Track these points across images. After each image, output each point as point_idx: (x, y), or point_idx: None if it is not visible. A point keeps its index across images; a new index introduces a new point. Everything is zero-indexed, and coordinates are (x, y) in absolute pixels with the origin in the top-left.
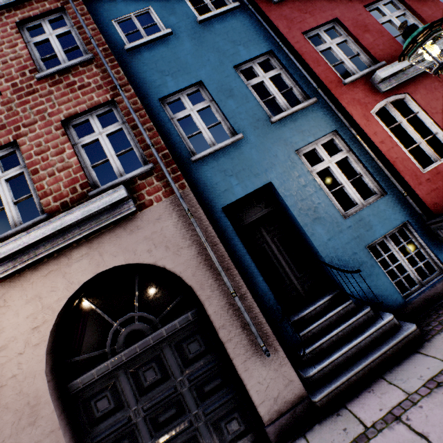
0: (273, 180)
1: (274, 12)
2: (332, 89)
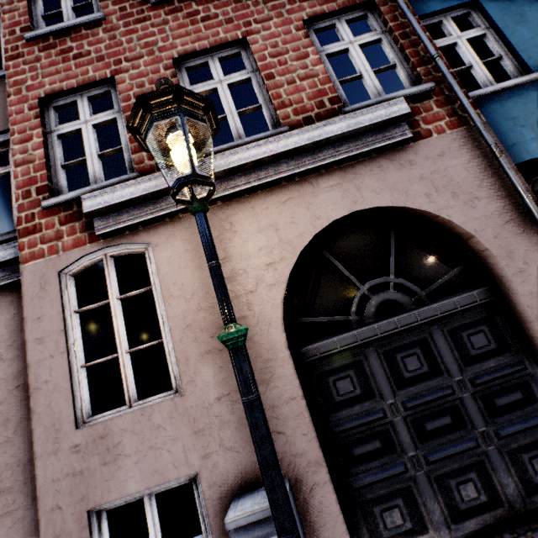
0: None
1: None
2: None
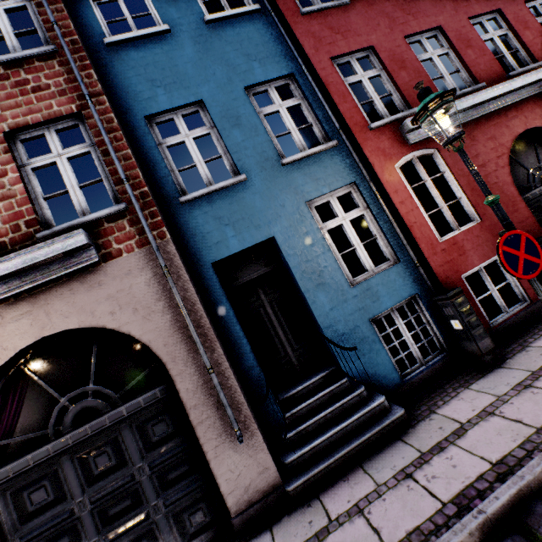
0: (276, 234)
1: (301, 25)
2: (356, 133)
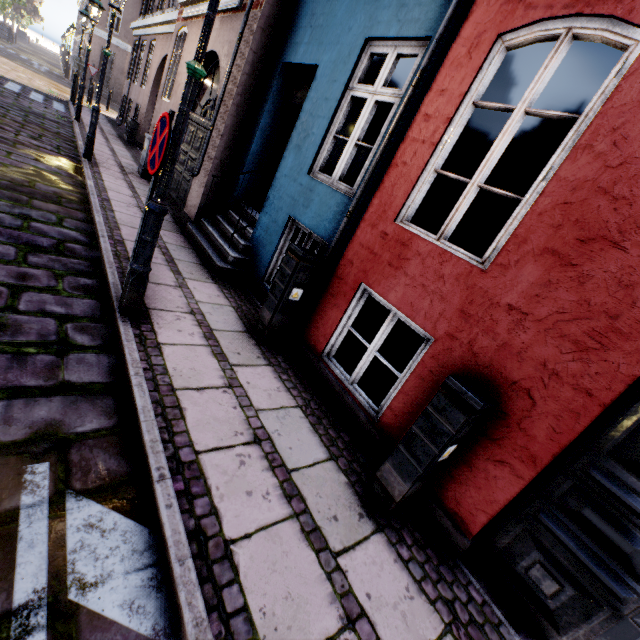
0: (321, 65)
1: None
2: None
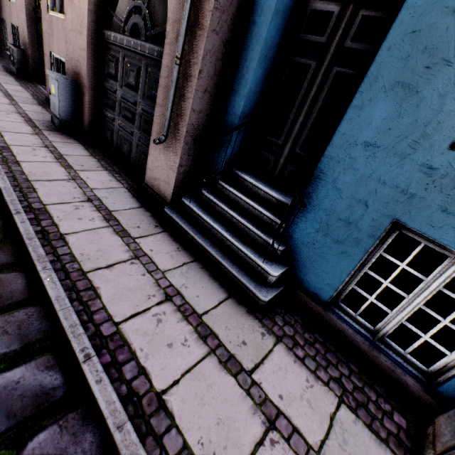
0: None
1: None
2: None
